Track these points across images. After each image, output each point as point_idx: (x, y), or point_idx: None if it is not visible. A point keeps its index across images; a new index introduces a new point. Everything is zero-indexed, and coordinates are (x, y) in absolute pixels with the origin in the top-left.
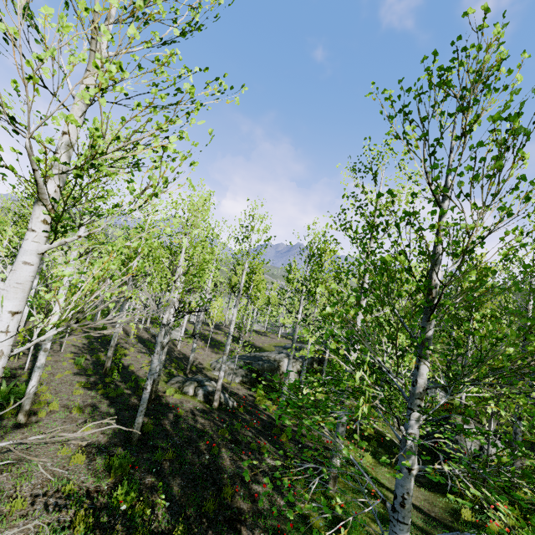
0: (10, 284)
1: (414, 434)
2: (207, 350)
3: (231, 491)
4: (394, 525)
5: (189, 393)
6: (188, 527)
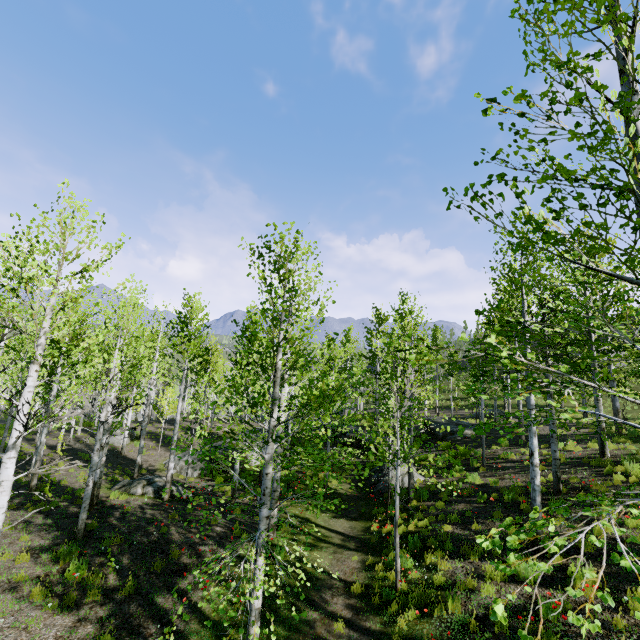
0: (23, 402)
1: (269, 453)
2: (160, 450)
3: (179, 553)
4: (261, 507)
5: (137, 493)
6: (138, 582)
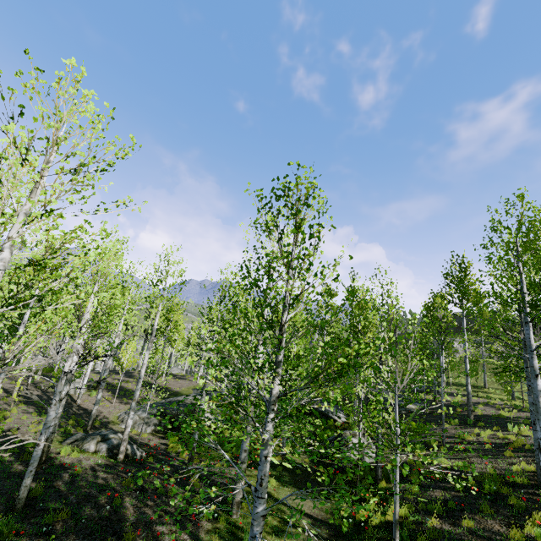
0: None
1: (269, 430)
2: (115, 401)
3: (133, 535)
4: (256, 501)
5: (90, 450)
6: None
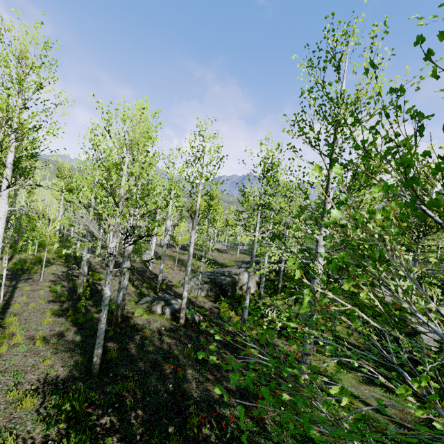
0: None
1: None
2: (176, 269)
3: (198, 421)
4: None
5: (157, 312)
6: None
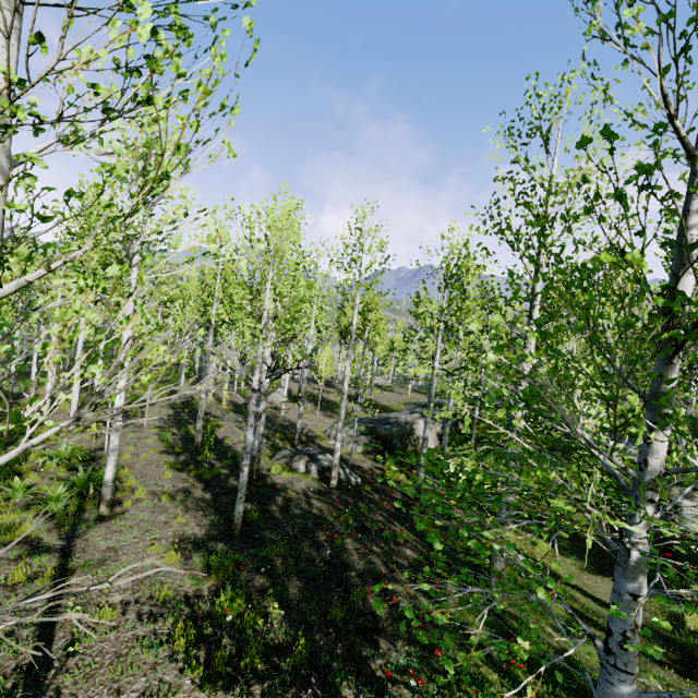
0: None
1: (642, 544)
2: (318, 414)
3: (363, 593)
4: (610, 673)
5: (299, 470)
6: (311, 638)
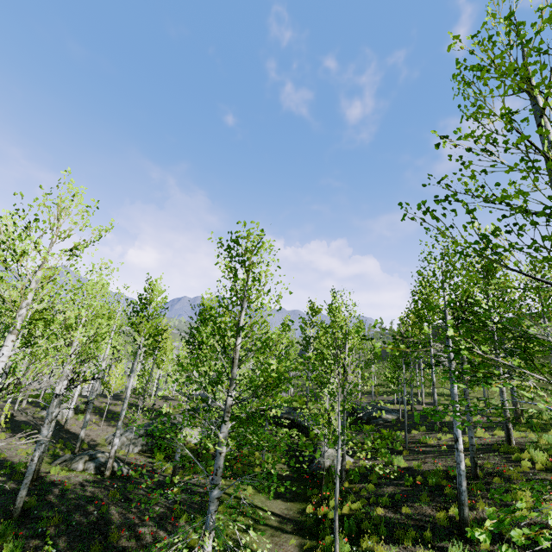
0: None
1: (224, 432)
2: (103, 424)
3: (118, 535)
4: (212, 487)
5: (78, 468)
6: None
